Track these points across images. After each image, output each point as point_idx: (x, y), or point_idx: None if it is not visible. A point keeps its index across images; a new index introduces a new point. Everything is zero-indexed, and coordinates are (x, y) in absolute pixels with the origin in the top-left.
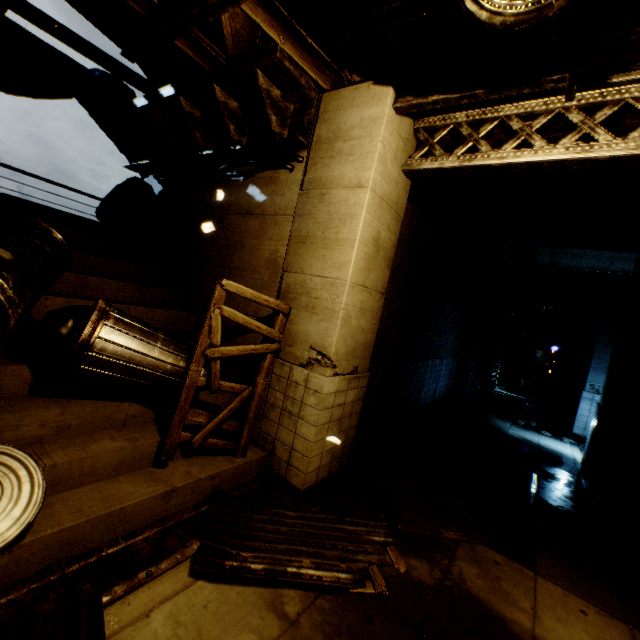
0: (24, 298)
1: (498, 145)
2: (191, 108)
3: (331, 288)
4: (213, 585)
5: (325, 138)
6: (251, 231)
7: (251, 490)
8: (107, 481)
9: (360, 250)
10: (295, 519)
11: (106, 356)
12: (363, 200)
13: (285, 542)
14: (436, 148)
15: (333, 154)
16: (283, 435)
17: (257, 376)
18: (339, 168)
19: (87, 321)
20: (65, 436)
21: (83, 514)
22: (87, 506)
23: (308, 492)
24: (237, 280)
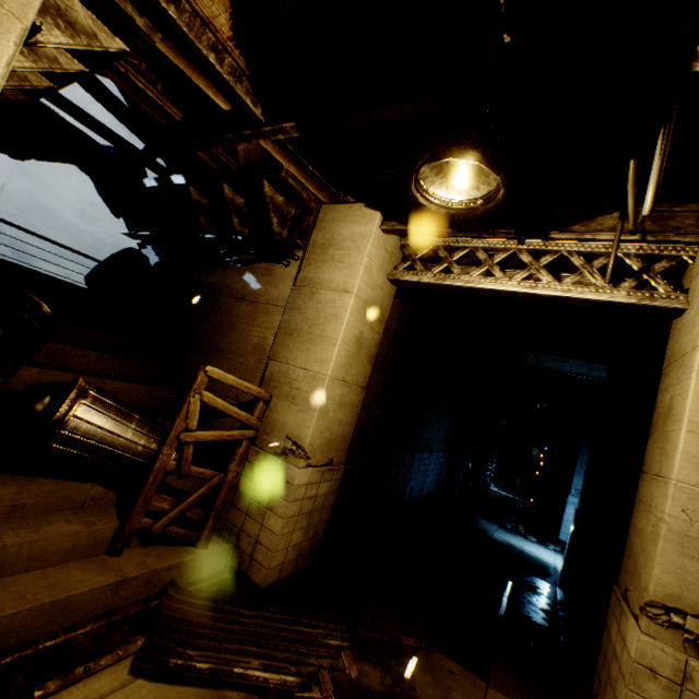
0: (5, 372)
1: (474, 264)
2: (199, 196)
3: (312, 381)
4: (153, 684)
5: (320, 243)
6: (243, 316)
7: (208, 585)
8: (55, 567)
9: (342, 348)
10: (250, 618)
11: (78, 435)
12: (348, 304)
13: (236, 641)
14: (418, 263)
15: (326, 259)
16: (250, 526)
17: (230, 462)
18: (330, 272)
19: (65, 398)
20: (18, 516)
21: (26, 601)
22: (31, 593)
23: (269, 590)
24: (223, 361)
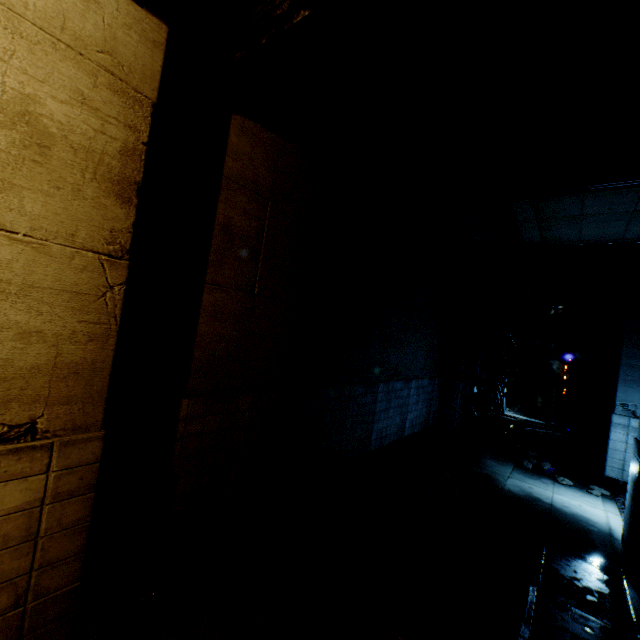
0: None
1: None
2: None
3: None
4: None
5: None
6: None
7: None
8: None
9: None
10: None
11: None
12: None
13: None
14: None
15: None
16: None
17: None
18: None
19: None
20: None
21: None
22: None
23: None
24: None
